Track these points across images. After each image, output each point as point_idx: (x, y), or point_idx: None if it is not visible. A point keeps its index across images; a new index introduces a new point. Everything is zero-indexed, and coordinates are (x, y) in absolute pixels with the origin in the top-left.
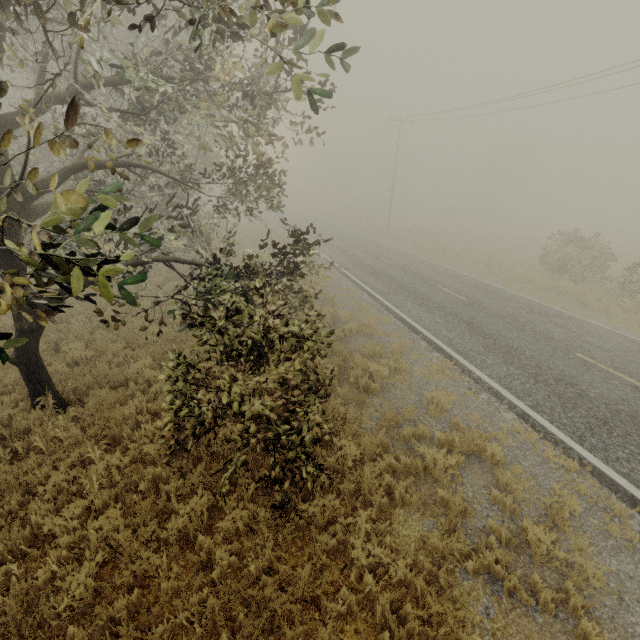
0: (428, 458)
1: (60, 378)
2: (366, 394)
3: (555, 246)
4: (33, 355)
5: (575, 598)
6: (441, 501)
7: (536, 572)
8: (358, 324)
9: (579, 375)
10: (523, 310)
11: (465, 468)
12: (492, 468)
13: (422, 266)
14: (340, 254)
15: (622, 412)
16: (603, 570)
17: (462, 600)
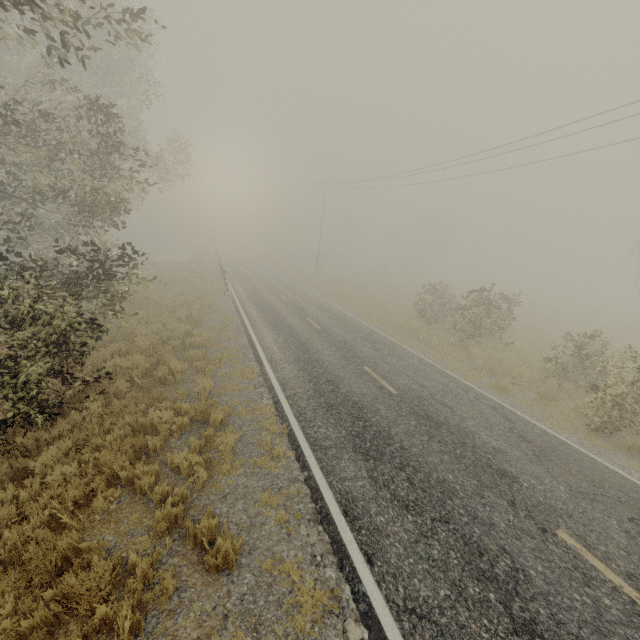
0: (150, 415)
1: None
2: (163, 385)
3: (424, 295)
4: None
5: (179, 489)
6: (148, 446)
7: (179, 483)
8: (201, 338)
9: (348, 379)
10: (360, 338)
11: (193, 430)
12: (215, 430)
13: (312, 304)
14: (248, 291)
15: (351, 401)
16: (231, 483)
17: (101, 494)
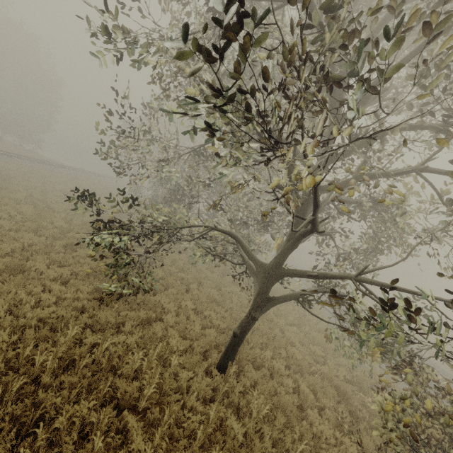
0: None
1: (213, 340)
2: None
3: None
4: (246, 334)
5: None
6: None
7: None
8: None
9: None
10: None
11: None
12: None
13: None
14: None
15: None
16: None
17: None
